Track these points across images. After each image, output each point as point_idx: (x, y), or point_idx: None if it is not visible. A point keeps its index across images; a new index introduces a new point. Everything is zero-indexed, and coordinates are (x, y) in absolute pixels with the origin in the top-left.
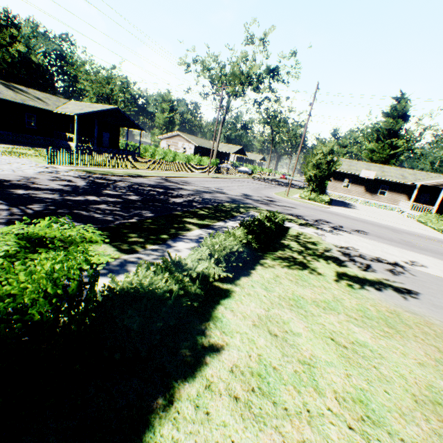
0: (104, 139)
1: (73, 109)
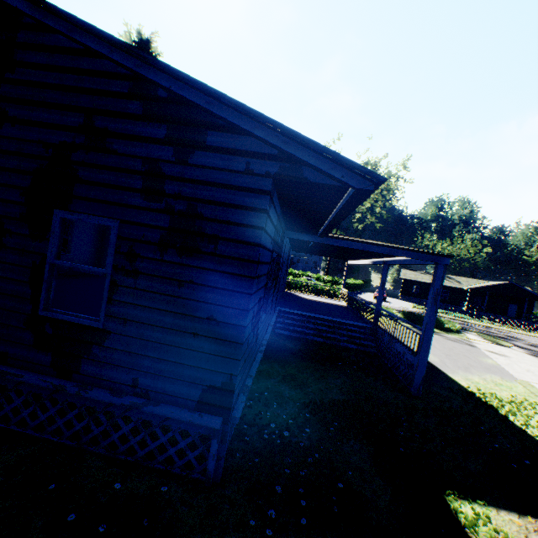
0: (510, 310)
1: (472, 286)
